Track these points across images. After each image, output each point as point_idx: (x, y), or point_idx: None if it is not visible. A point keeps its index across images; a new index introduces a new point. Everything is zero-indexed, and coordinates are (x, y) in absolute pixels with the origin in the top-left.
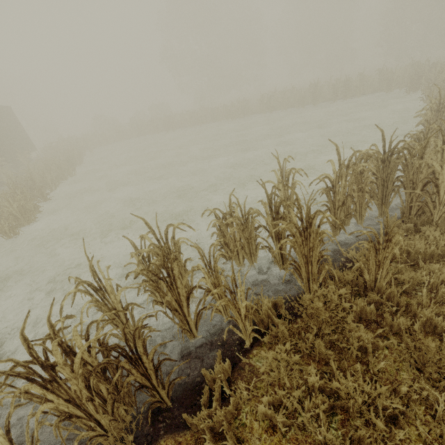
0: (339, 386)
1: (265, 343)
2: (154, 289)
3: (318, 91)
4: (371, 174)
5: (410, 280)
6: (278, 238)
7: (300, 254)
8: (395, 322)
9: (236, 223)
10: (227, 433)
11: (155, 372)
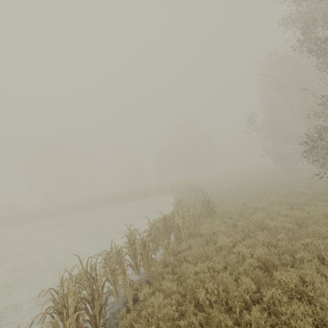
0: (164, 287)
1: (138, 301)
2: (89, 285)
3: (133, 194)
4: (161, 227)
5: (179, 258)
6: (134, 257)
7: (144, 256)
8: (178, 271)
9: (115, 255)
10: (134, 325)
11: (99, 314)
